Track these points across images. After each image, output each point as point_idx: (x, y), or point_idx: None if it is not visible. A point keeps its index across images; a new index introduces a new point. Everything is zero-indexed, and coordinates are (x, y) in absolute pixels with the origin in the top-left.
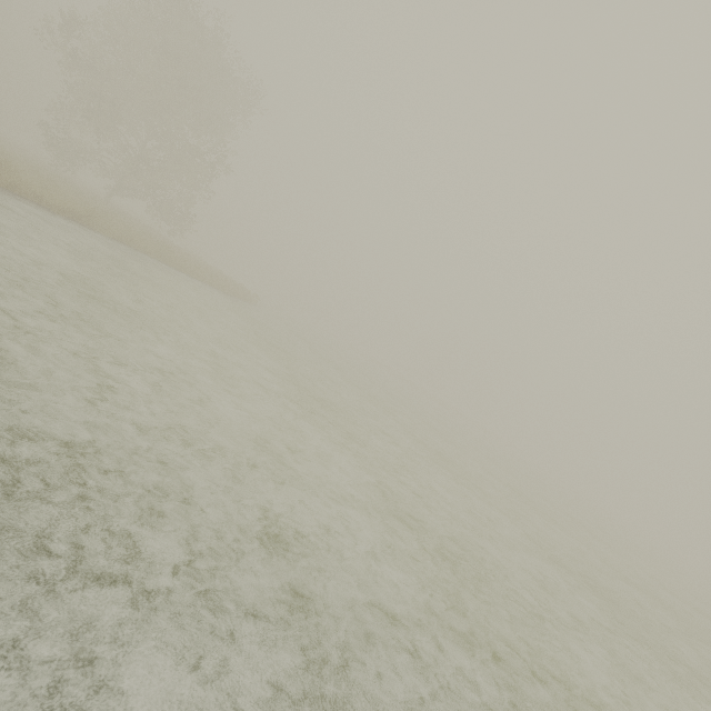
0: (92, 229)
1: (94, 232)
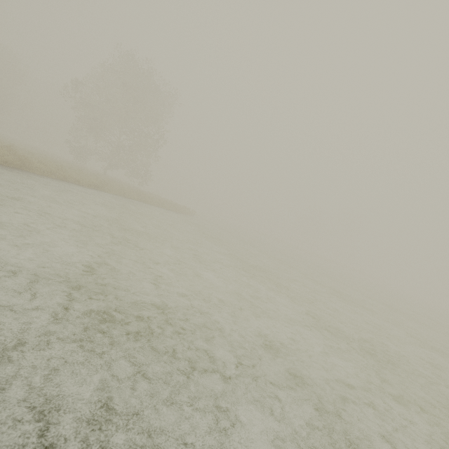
0: (105, 191)
1: (106, 193)
